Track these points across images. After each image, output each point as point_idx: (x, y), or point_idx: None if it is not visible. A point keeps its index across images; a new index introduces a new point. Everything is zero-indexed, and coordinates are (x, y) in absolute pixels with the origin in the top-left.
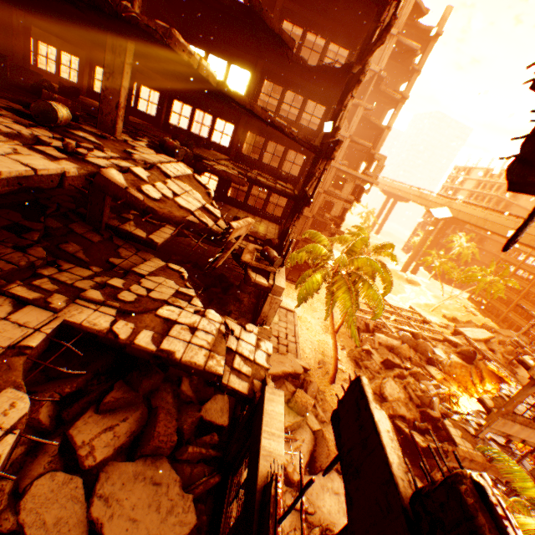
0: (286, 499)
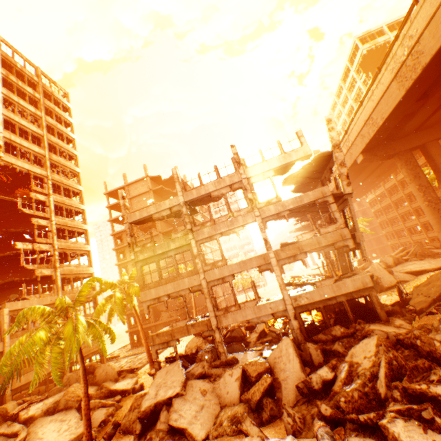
0: (2, 429)
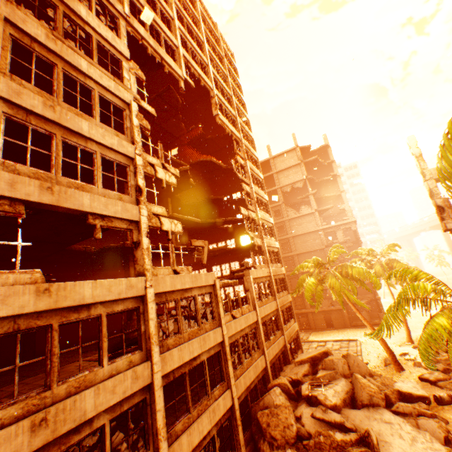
0: (317, 413)
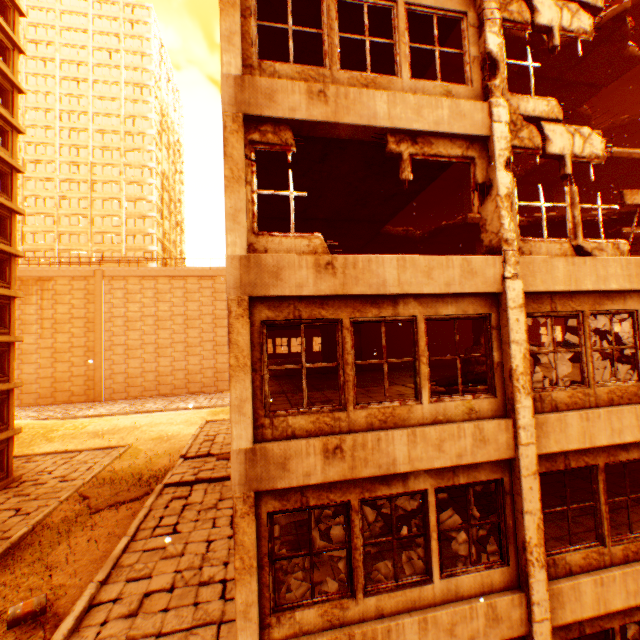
0: None
